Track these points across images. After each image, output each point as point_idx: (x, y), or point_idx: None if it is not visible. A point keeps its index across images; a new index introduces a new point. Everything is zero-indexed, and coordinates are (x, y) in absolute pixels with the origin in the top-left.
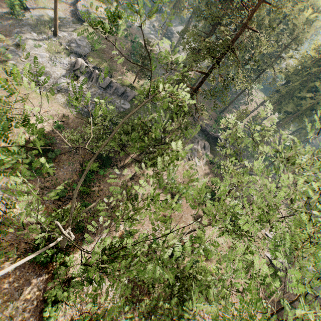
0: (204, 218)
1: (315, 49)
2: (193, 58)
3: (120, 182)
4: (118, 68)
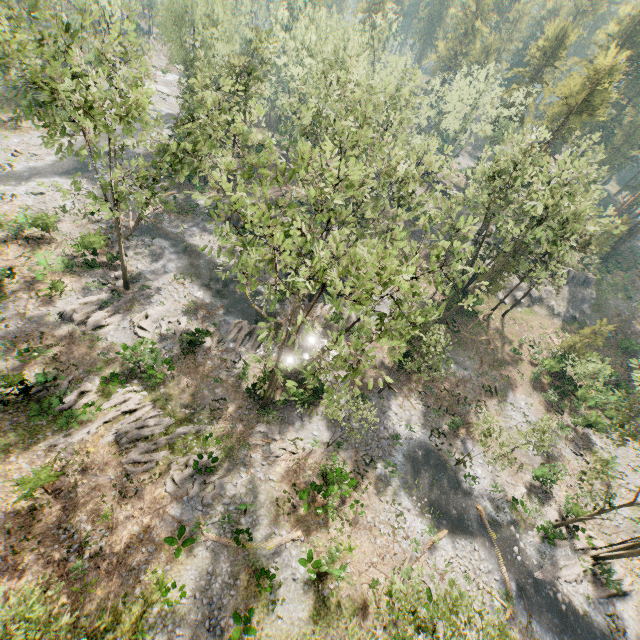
0: None
1: None
2: None
3: None
4: None
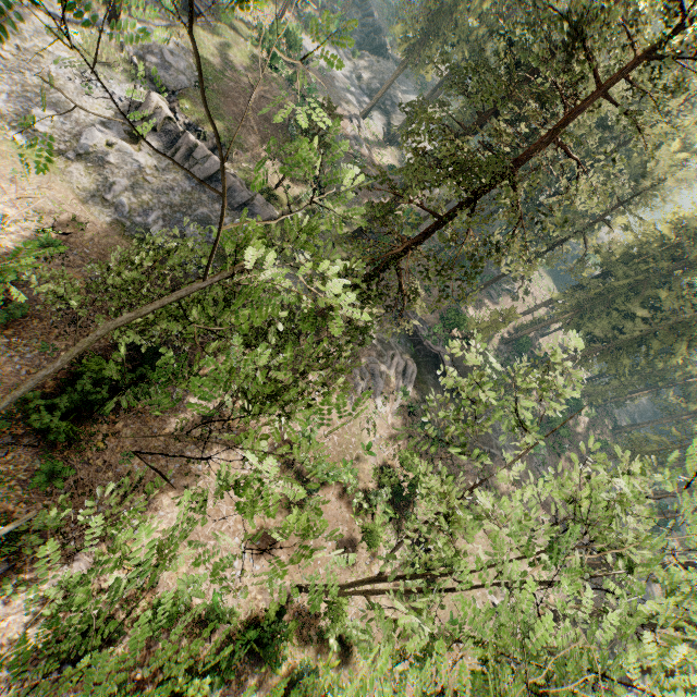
0: (362, 550)
1: (672, 224)
2: (418, 174)
3: (173, 421)
4: (250, 144)
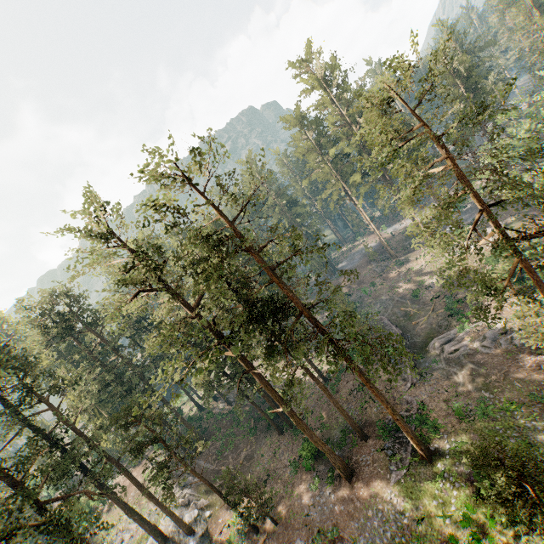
0: None
1: None
2: None
3: None
4: None
